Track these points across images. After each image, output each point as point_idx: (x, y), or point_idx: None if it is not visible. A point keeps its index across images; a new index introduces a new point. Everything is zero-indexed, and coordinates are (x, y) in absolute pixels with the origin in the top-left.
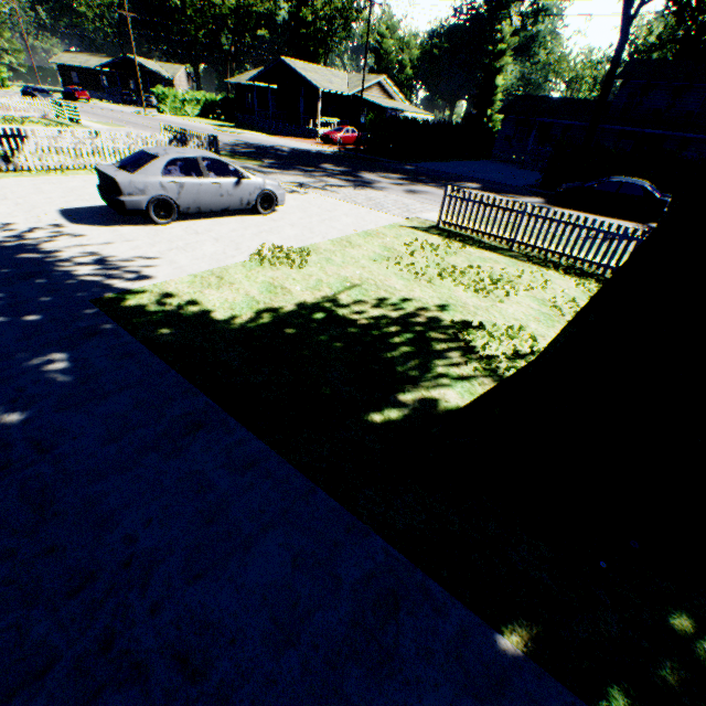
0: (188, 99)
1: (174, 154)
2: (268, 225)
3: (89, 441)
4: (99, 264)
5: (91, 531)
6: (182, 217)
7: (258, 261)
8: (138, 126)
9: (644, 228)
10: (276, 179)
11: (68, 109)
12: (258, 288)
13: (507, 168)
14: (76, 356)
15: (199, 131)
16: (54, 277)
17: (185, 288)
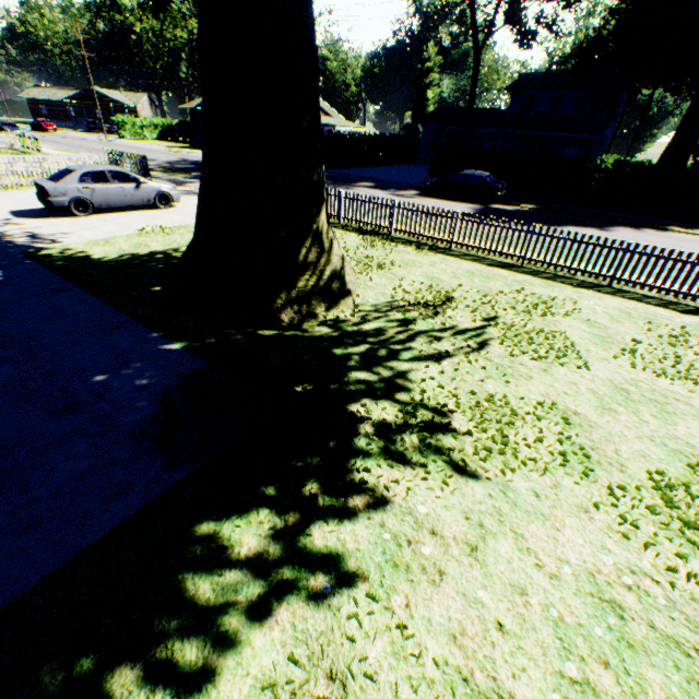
0: (146, 125)
1: (87, 169)
2: (162, 215)
3: (6, 295)
4: (31, 237)
5: (1, 314)
6: (100, 213)
7: (139, 234)
8: (95, 151)
9: (479, 208)
10: (193, 186)
11: (31, 140)
12: (130, 246)
13: (424, 170)
14: (6, 272)
15: (150, 153)
16: (0, 243)
17: (82, 247)
